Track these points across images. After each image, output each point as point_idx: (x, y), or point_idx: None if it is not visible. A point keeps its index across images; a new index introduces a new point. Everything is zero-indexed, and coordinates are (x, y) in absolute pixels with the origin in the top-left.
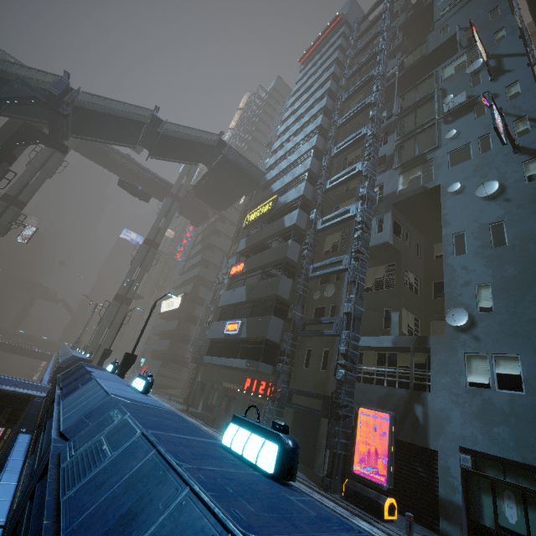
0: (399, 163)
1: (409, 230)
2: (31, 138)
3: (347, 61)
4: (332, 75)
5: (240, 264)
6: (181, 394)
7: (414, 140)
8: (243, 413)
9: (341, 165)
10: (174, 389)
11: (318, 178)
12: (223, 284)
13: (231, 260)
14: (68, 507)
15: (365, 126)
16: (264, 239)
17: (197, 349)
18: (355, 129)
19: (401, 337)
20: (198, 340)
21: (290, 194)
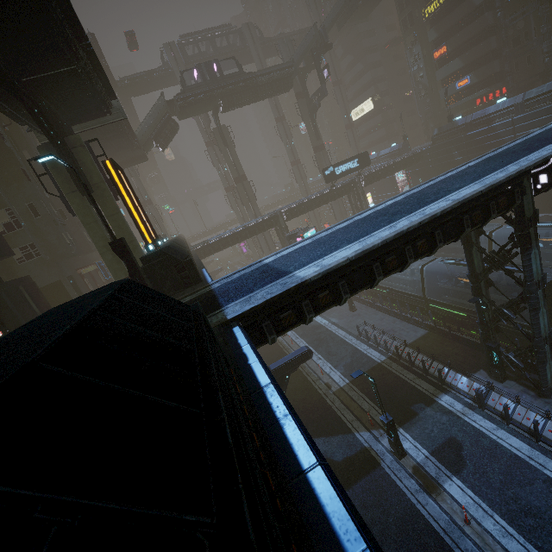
0: None
1: None
2: (305, 75)
3: None
4: None
5: (441, 48)
6: None
7: None
8: None
9: None
10: None
11: None
12: (419, 69)
13: (415, 50)
14: (547, 91)
15: None
16: (456, 22)
17: (425, 113)
18: None
19: None
20: (421, 109)
21: None
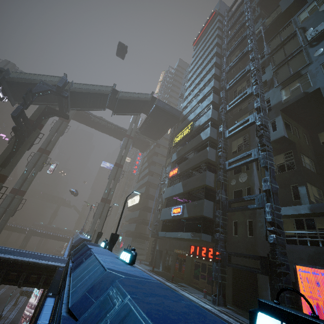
0: (279, 82)
1: (296, 127)
2: (50, 114)
3: (224, 34)
4: (216, 44)
5: (175, 169)
6: (146, 259)
7: (287, 65)
8: (192, 271)
9: (233, 95)
10: (141, 255)
11: (219, 106)
12: (164, 184)
13: (168, 168)
14: None
15: (247, 65)
16: (188, 151)
17: (153, 228)
18: (238, 71)
19: (317, 205)
20: (153, 222)
21: (202, 119)
